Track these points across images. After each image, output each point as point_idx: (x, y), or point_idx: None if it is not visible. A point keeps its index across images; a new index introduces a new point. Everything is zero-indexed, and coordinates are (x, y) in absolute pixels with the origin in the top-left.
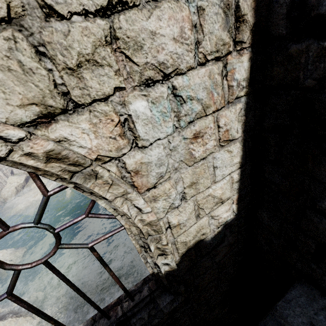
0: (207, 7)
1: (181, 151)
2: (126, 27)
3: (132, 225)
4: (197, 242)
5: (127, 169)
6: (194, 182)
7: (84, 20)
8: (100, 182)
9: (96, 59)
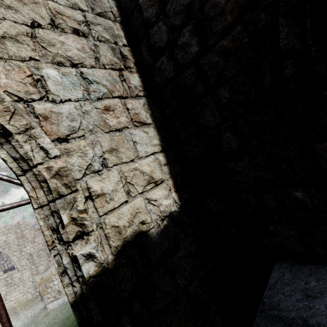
0: (99, 45)
1: (94, 115)
2: (42, 34)
3: (38, 188)
4: (137, 234)
5: (35, 111)
6: (114, 148)
7: (13, 22)
8: (1, 109)
9: (18, 39)
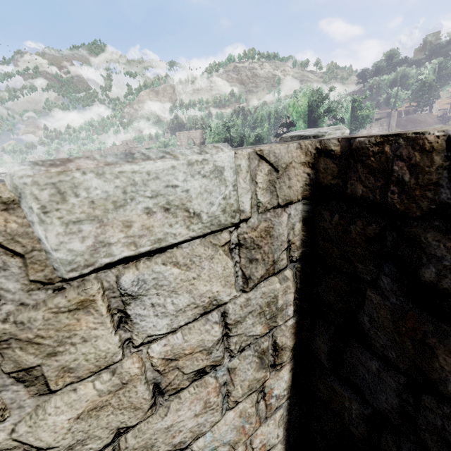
0: (238, 366)
1: None
2: (133, 443)
3: None
4: None
5: None
6: None
7: None
8: None
9: None
